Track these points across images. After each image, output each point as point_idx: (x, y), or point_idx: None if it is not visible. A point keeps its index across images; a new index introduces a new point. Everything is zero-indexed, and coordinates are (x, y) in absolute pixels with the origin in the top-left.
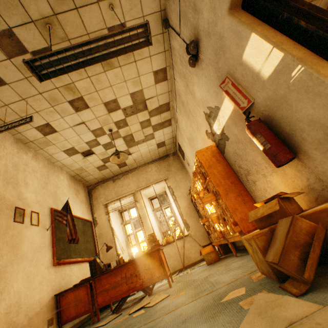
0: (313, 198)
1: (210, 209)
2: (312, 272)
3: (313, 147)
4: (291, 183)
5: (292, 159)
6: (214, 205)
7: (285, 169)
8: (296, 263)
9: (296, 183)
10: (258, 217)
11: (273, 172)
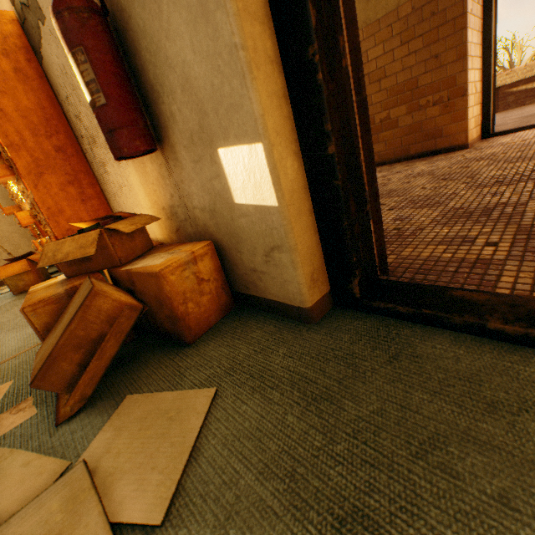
0: (175, 227)
1: (18, 193)
2: (93, 386)
3: (185, 144)
4: (153, 193)
5: (154, 150)
6: (21, 190)
7: (147, 164)
8: (73, 375)
9: (159, 196)
10: (58, 261)
11: (131, 161)
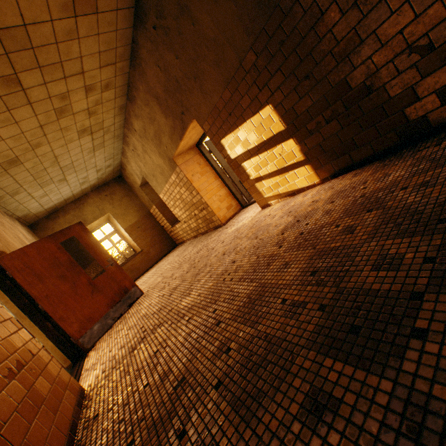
0: None
1: None
2: None
3: None
4: None
5: None
6: None
7: None
8: None
9: None
10: None
11: None
